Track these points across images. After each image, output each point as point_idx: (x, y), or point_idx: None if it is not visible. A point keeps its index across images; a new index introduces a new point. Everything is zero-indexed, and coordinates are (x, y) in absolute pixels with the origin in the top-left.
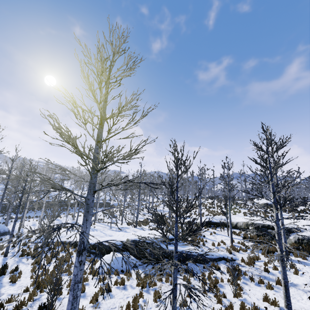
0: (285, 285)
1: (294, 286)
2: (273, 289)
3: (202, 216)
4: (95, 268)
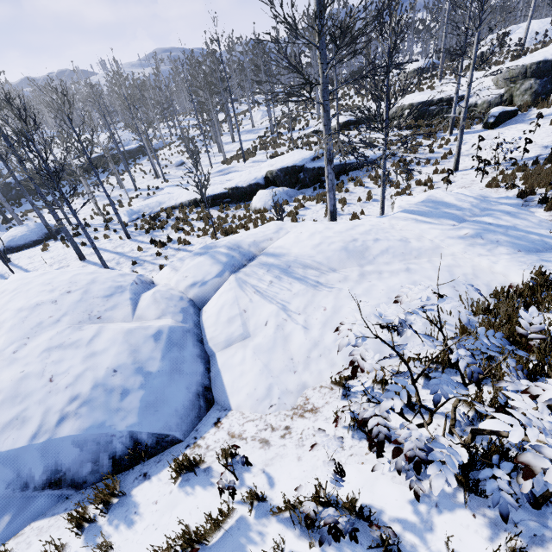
0: (458, 152)
1: None
2: (439, 164)
3: None
4: (257, 208)
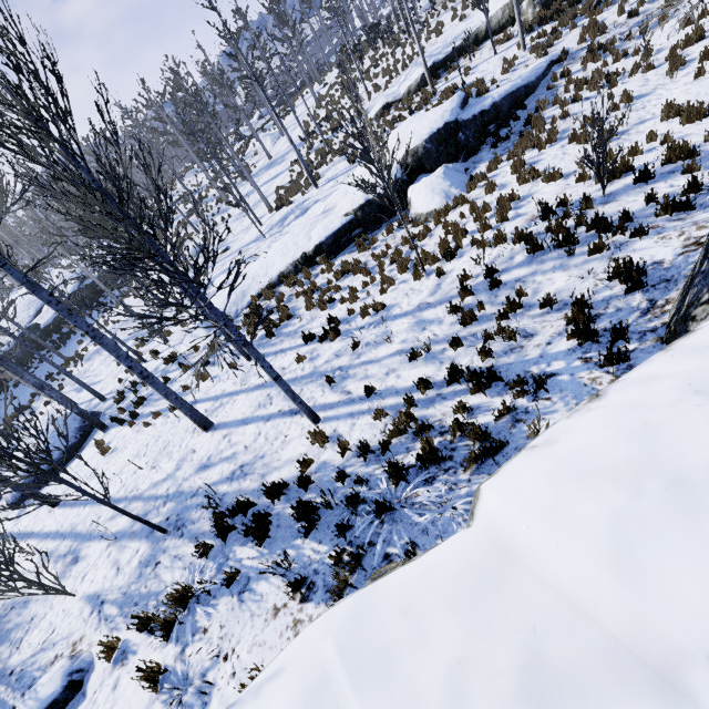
0: None
1: None
2: (669, 20)
3: (385, 89)
4: (439, 208)
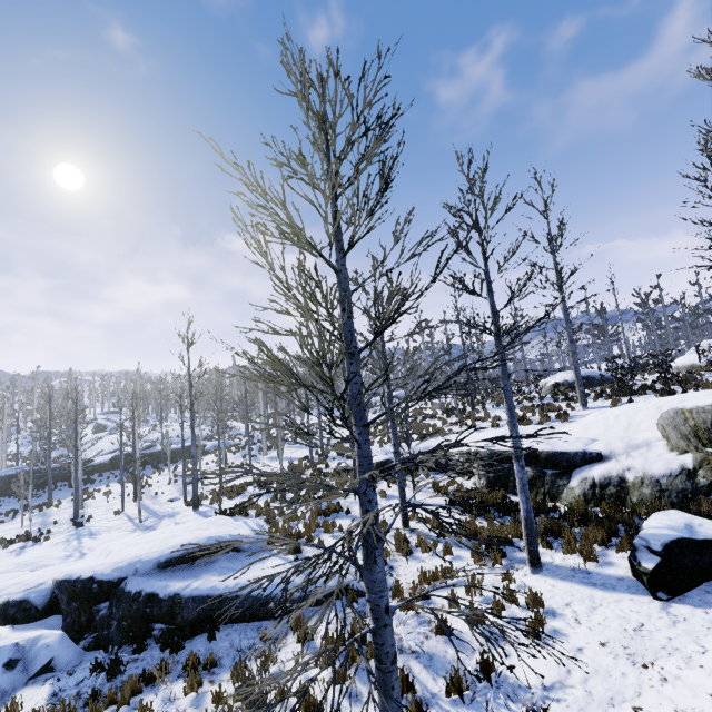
0: None
1: (505, 699)
2: None
3: None
4: None
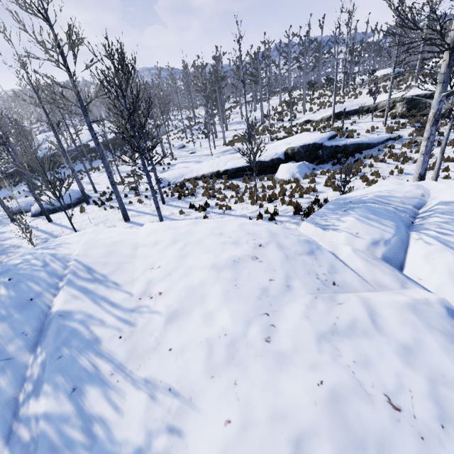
0: None
1: None
2: None
3: (314, 112)
4: (286, 179)
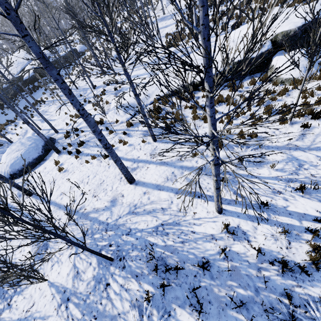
0: None
1: None
2: None
3: None
4: (297, 77)
